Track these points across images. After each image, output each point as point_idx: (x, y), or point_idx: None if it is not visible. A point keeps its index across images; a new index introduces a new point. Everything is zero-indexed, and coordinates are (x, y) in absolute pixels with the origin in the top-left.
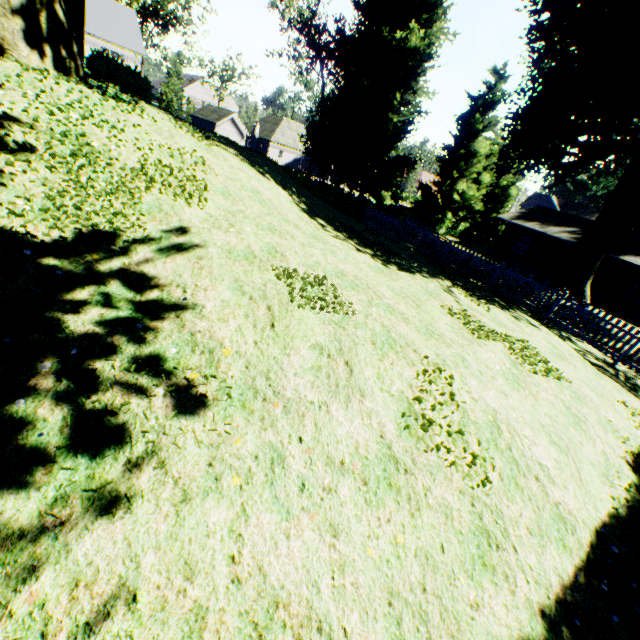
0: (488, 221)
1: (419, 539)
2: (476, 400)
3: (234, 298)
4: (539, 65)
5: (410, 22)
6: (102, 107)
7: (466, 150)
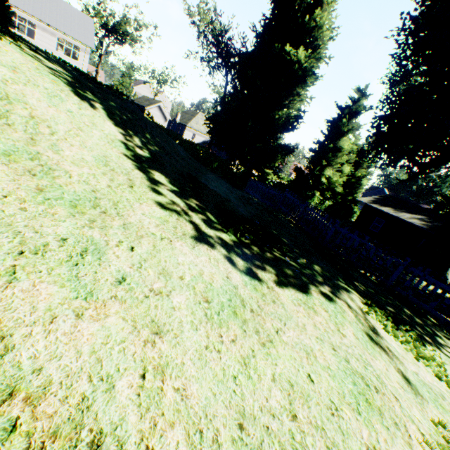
0: (345, 201)
1: None
2: None
3: None
4: (397, 86)
5: (297, 45)
6: None
7: (333, 145)
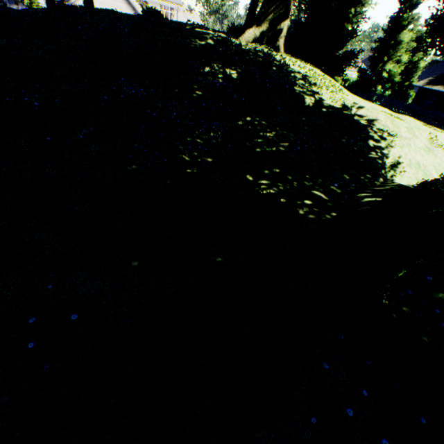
0: (402, 88)
1: (436, 161)
2: (443, 141)
3: (385, 117)
4: None
5: None
6: (302, 65)
7: (393, 40)
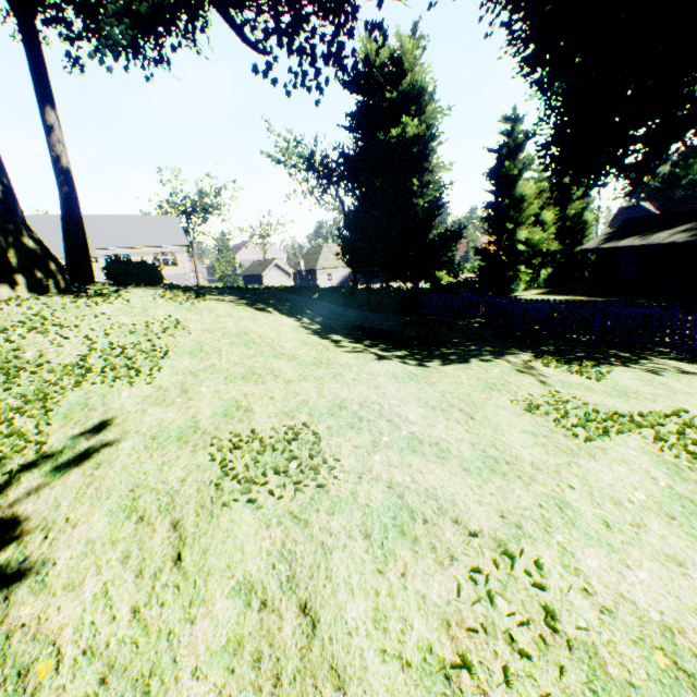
0: (573, 257)
1: None
2: (611, 611)
3: (107, 530)
4: (549, 92)
5: (401, 118)
6: (65, 310)
7: (510, 199)
